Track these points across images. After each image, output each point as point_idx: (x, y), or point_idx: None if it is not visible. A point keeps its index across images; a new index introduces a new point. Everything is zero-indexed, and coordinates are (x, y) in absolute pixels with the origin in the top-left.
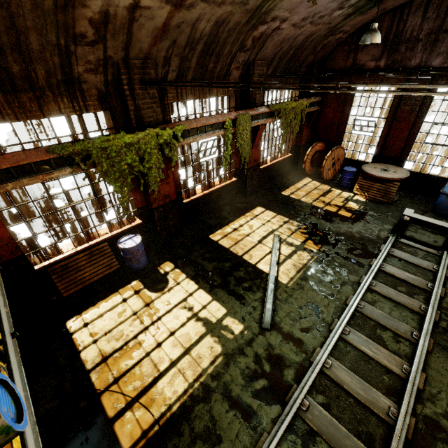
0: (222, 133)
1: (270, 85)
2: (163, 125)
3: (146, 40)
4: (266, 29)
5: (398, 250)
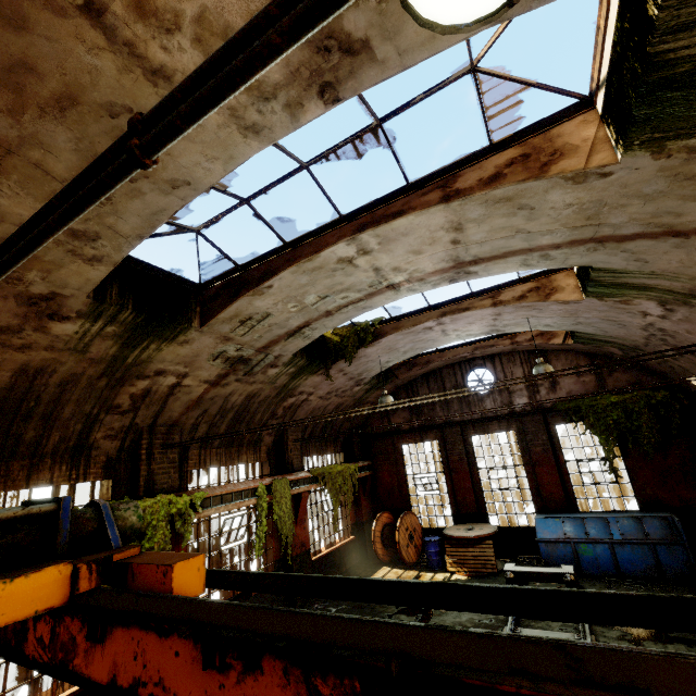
0: (254, 502)
1: (309, 451)
2: (179, 492)
3: (179, 409)
4: (295, 401)
5: (527, 629)
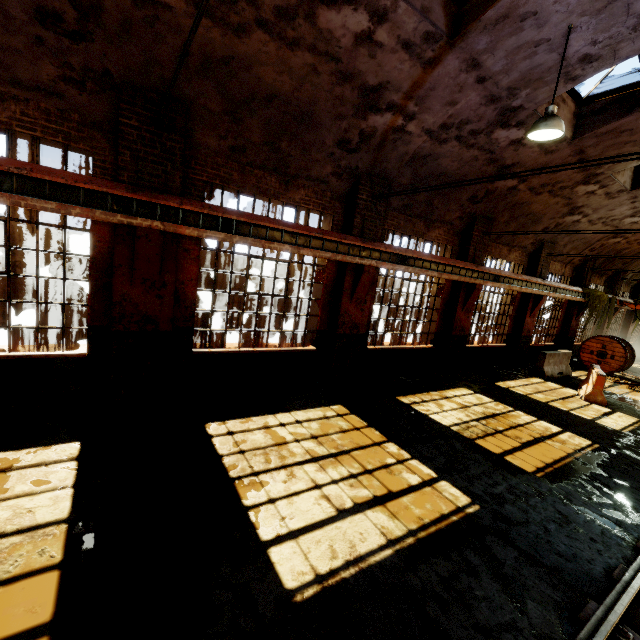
0: None
1: None
2: None
3: None
4: None
5: None
